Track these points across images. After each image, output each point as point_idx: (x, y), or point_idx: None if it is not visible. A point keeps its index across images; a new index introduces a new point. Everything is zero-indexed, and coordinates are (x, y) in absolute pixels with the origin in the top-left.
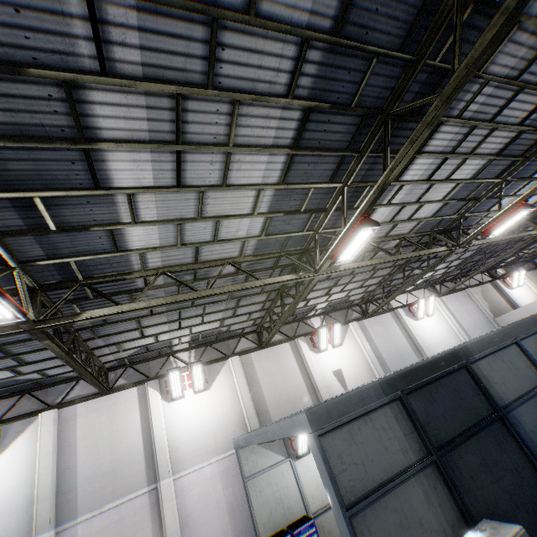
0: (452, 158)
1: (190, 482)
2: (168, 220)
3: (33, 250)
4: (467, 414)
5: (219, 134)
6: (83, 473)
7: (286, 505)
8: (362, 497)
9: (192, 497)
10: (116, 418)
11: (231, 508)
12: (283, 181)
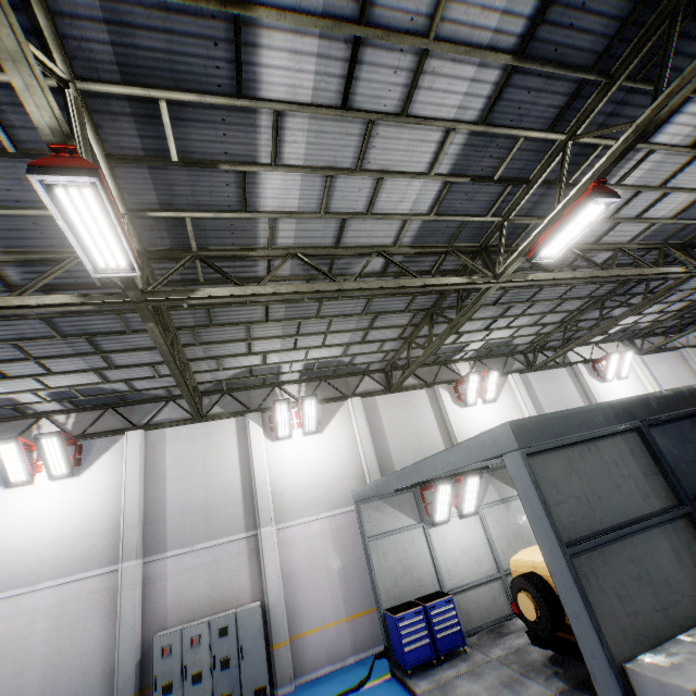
0: None
1: (295, 536)
2: (317, 167)
3: (145, 193)
4: None
5: (419, 15)
6: (173, 506)
7: (415, 576)
8: (586, 538)
9: (297, 553)
10: (210, 450)
11: (342, 573)
12: (485, 118)
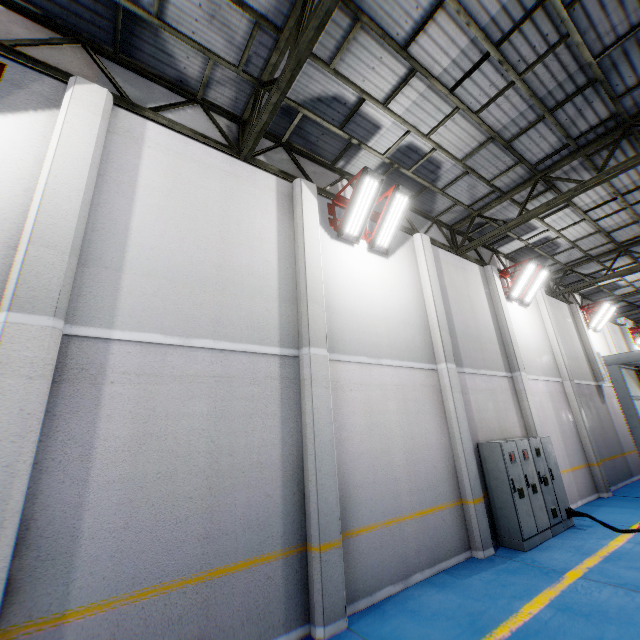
0: None
1: (531, 388)
2: None
3: None
4: None
5: None
6: (458, 325)
7: None
8: None
9: (535, 403)
10: (469, 286)
11: (560, 430)
12: None
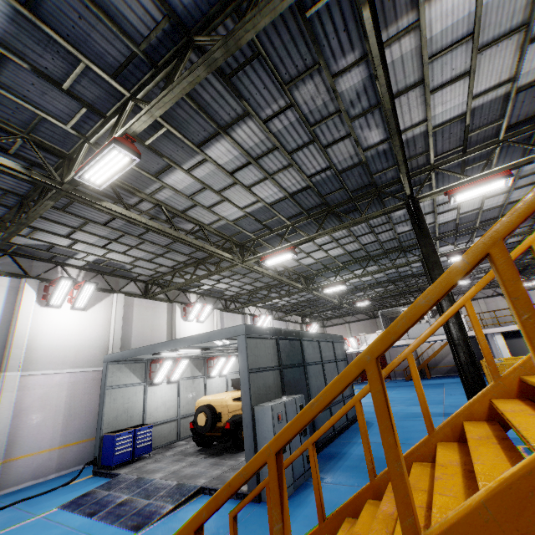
0: (335, 242)
1: (36, 382)
2: (204, 182)
3: None
4: (295, 359)
5: (272, 169)
6: None
7: (130, 415)
8: (254, 369)
9: (33, 396)
10: None
11: (67, 414)
12: (272, 205)
